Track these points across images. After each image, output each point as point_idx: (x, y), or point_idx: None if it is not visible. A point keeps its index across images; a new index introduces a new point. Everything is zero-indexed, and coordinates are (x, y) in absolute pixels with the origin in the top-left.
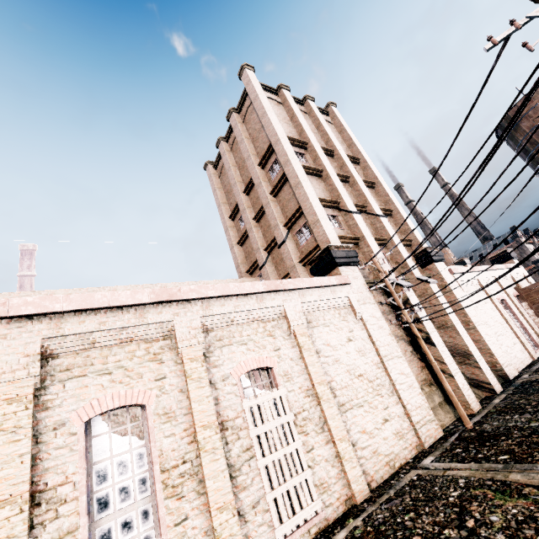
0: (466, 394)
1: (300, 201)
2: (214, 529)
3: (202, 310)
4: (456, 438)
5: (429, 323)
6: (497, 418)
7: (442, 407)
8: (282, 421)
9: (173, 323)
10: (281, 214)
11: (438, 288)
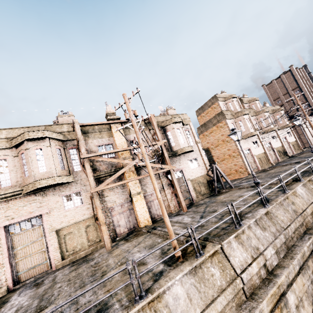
0: None
1: (308, 100)
2: None
3: None
4: None
5: None
6: None
7: None
8: None
9: (312, 120)
10: None
11: None
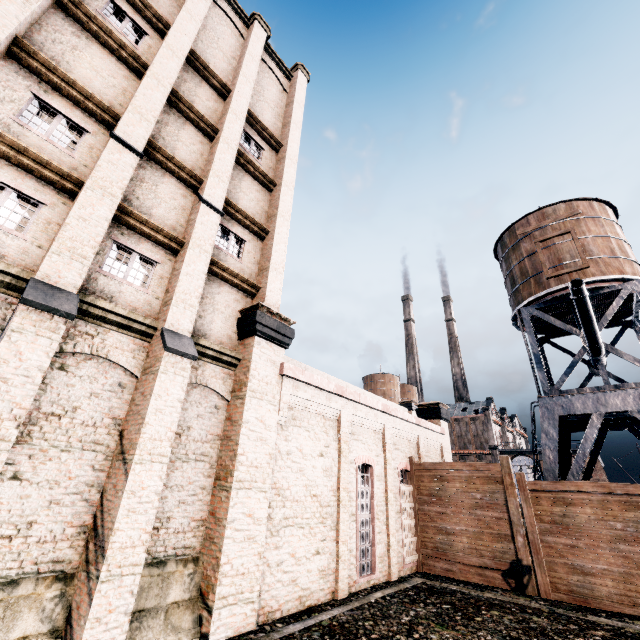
0: None
1: None
2: None
3: None
4: None
5: (5, 422)
6: None
7: None
8: None
9: None
10: None
11: (188, 371)
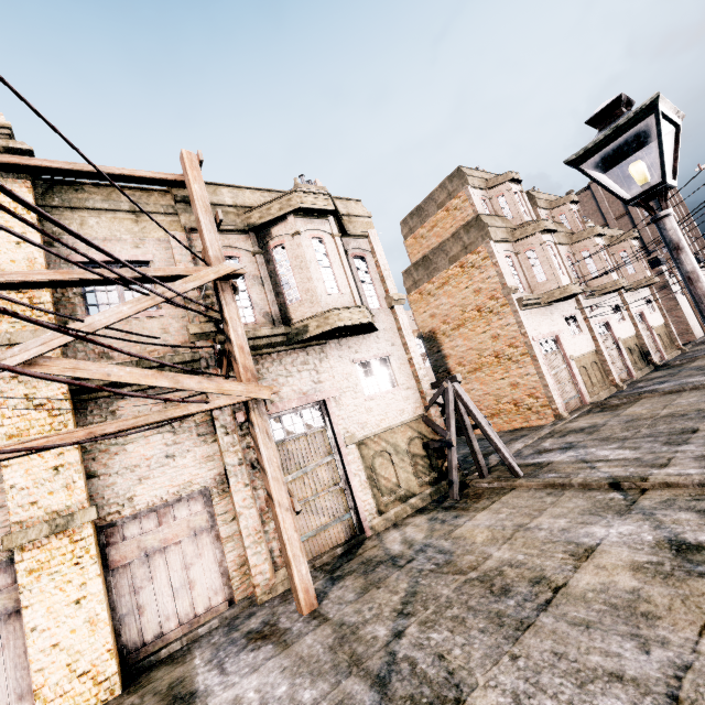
0: None
1: None
2: None
3: None
4: None
5: None
6: None
7: None
8: None
9: None
10: (651, 236)
11: None
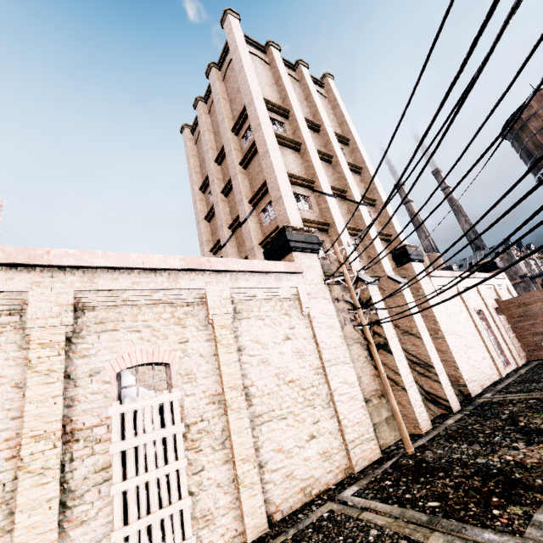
0: (418, 411)
1: (265, 173)
2: None
3: (81, 282)
4: (392, 464)
5: (390, 328)
6: (443, 444)
7: (389, 422)
8: (165, 433)
9: (28, 295)
10: (249, 188)
11: (409, 290)
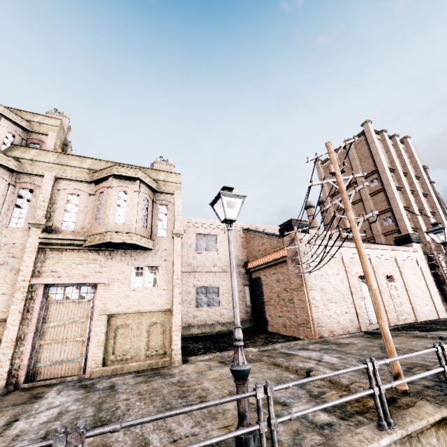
0: None
1: (392, 206)
2: (386, 309)
3: (375, 253)
4: None
5: None
6: None
7: (446, 310)
8: (397, 292)
9: (369, 255)
10: (373, 206)
11: None
